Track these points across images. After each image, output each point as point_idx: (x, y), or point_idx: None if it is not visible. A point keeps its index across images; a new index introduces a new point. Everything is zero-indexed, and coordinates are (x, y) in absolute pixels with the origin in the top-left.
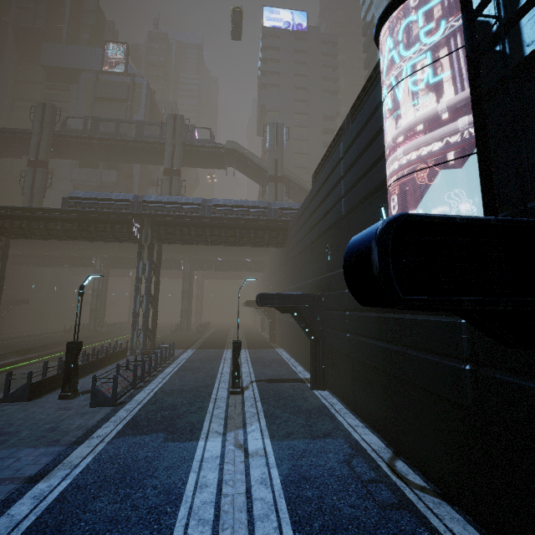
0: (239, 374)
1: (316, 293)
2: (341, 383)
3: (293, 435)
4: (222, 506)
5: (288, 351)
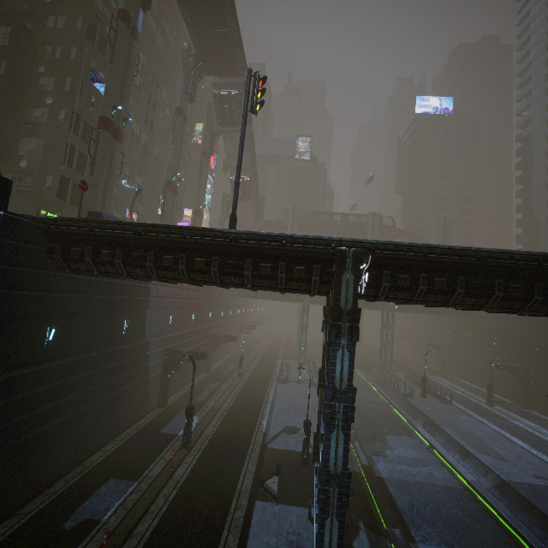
0: (493, 398)
1: (527, 367)
2: (545, 408)
3: (542, 424)
4: (546, 435)
5: (472, 382)
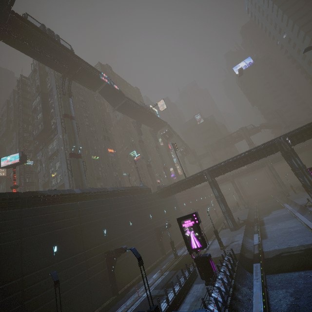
0: None
1: None
2: None
3: None
4: None
5: None
